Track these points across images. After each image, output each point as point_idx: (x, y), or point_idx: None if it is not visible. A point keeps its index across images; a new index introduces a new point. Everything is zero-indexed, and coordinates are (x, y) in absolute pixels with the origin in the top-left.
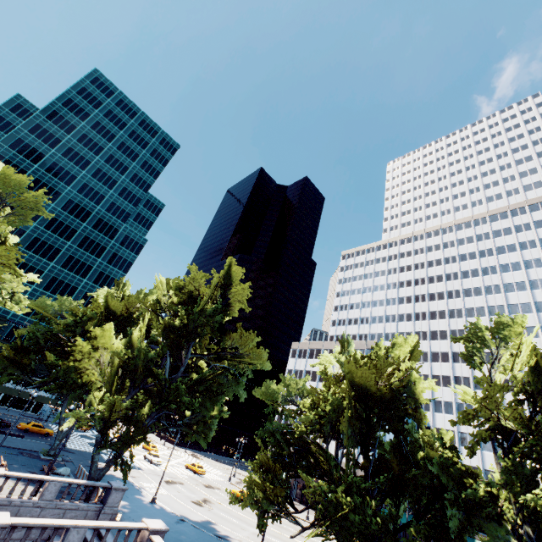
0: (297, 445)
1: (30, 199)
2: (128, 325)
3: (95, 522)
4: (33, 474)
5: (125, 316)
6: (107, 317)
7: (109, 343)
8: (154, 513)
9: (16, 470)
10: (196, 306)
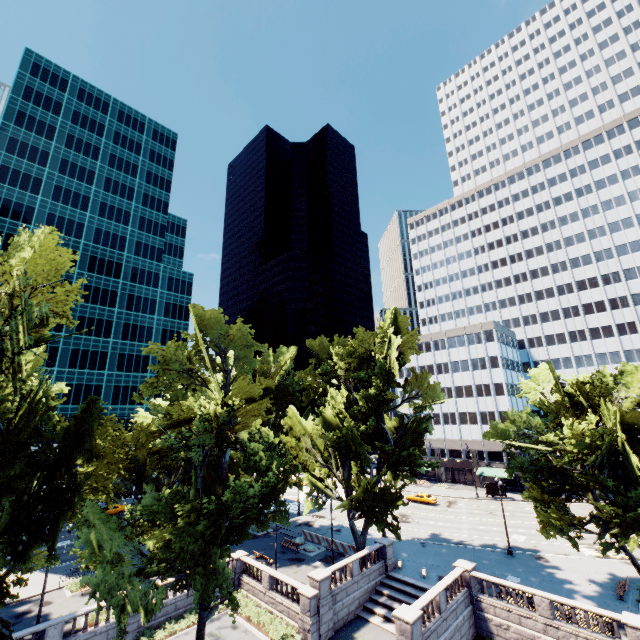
0: (546, 470)
1: (237, 336)
2: (283, 396)
3: (442, 583)
4: (338, 563)
5: (280, 389)
6: (262, 395)
7: (303, 427)
8: (400, 546)
9: (270, 556)
10: (377, 367)
